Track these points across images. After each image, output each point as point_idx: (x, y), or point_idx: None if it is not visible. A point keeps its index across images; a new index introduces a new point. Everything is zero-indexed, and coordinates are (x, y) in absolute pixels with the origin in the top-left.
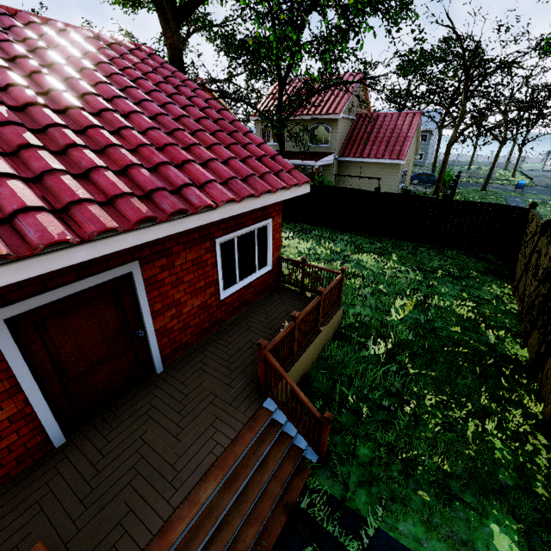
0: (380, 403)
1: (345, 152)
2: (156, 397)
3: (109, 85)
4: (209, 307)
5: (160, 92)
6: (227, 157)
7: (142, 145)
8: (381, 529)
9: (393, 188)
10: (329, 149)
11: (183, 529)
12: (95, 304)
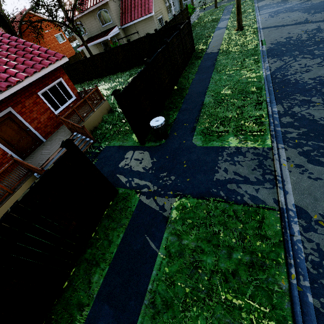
0: (115, 123)
1: (123, 22)
2: (44, 145)
3: None
4: (52, 118)
5: None
6: (23, 61)
7: None
8: (106, 146)
9: None
10: (113, 24)
11: (52, 158)
12: (6, 123)
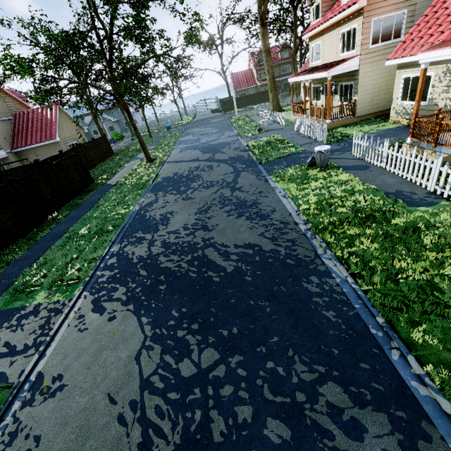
0: None
1: (14, 145)
2: None
3: None
4: None
5: None
6: None
7: None
8: None
9: None
10: None
11: None
12: None
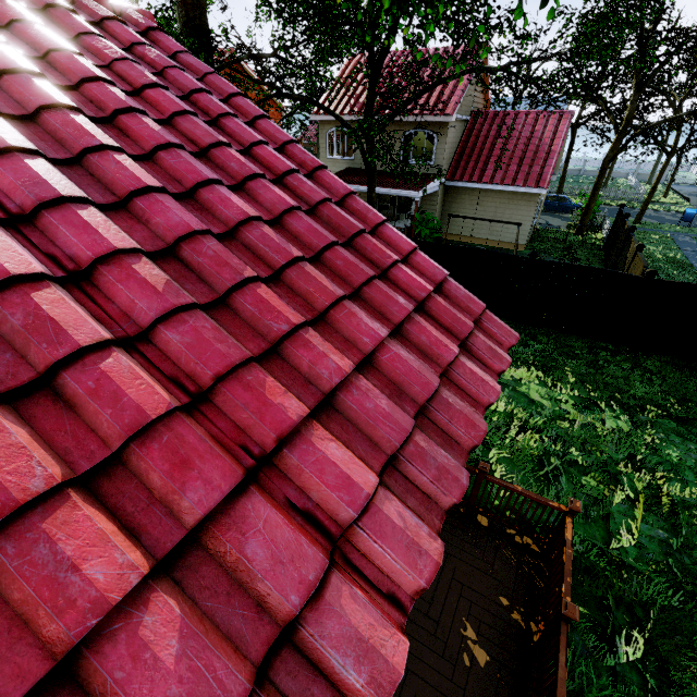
0: None
1: (456, 174)
2: None
3: (27, 158)
4: None
5: (180, 147)
6: (373, 346)
7: (141, 430)
8: None
9: (526, 230)
10: (432, 169)
11: None
12: None
